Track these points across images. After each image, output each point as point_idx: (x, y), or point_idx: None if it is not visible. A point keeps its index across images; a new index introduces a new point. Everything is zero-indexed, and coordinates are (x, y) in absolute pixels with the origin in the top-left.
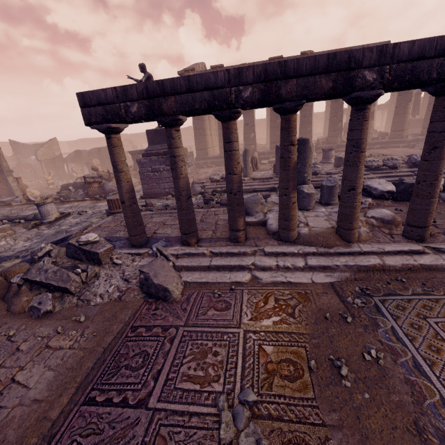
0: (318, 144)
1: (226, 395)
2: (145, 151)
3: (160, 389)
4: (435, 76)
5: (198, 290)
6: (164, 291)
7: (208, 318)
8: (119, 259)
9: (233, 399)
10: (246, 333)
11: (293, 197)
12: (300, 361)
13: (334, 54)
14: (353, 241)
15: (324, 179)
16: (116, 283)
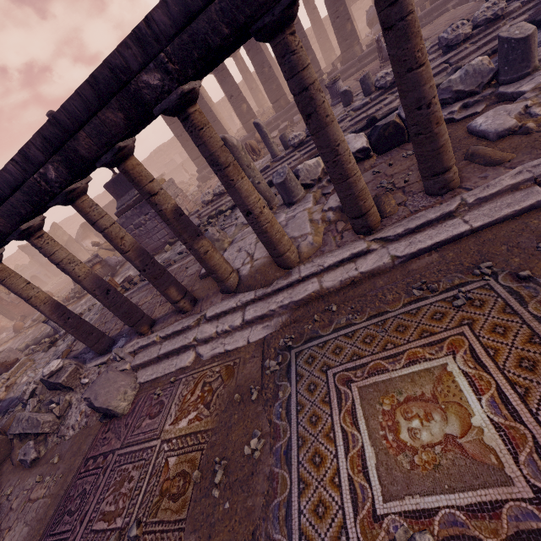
0: (334, 69)
1: (118, 533)
2: (117, 209)
3: (81, 534)
4: (227, 30)
5: (146, 393)
6: (109, 411)
7: (140, 431)
8: (86, 377)
9: (125, 534)
10: (162, 444)
11: (200, 247)
12: (191, 472)
13: (93, 76)
14: (293, 265)
15: (274, 175)
16: (84, 407)
